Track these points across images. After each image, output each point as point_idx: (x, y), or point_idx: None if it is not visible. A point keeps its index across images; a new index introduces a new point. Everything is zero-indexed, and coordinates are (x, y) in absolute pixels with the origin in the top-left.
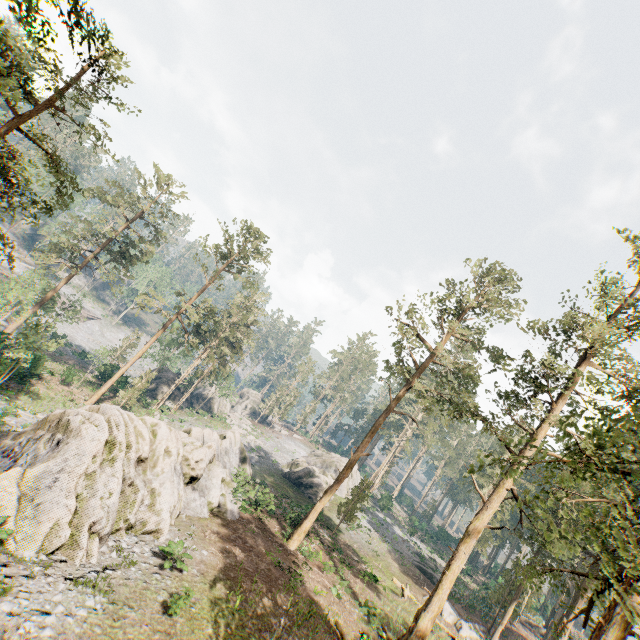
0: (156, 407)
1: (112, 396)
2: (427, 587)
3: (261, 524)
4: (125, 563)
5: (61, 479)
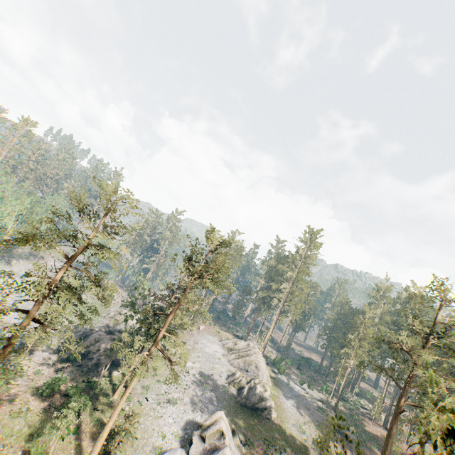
0: (116, 394)
1: (76, 419)
2: (353, 451)
3: None
4: None
5: None
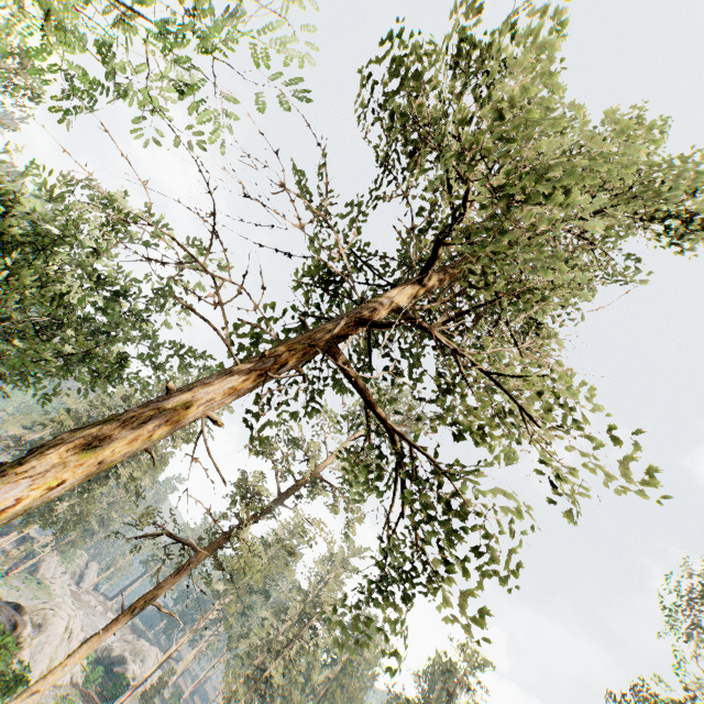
0: None
1: None
2: None
3: (92, 695)
4: (58, 696)
5: (45, 647)
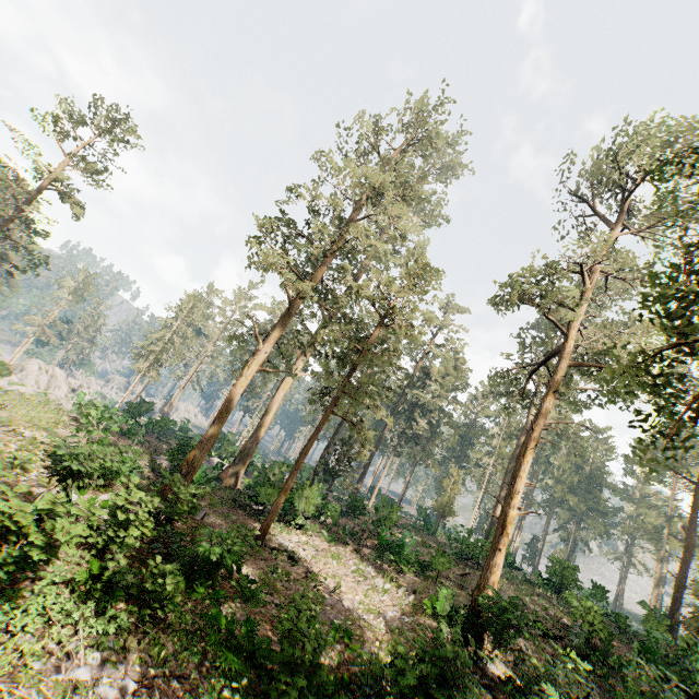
0: None
1: None
2: None
3: None
4: None
5: (29, 377)
